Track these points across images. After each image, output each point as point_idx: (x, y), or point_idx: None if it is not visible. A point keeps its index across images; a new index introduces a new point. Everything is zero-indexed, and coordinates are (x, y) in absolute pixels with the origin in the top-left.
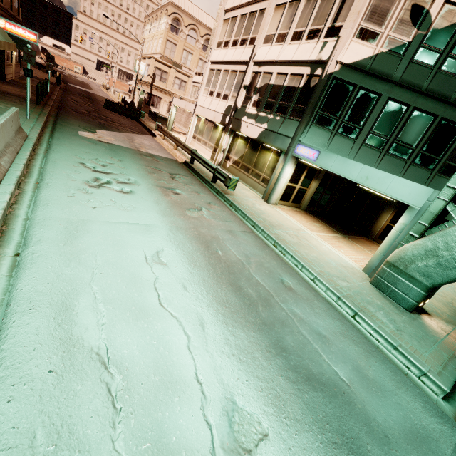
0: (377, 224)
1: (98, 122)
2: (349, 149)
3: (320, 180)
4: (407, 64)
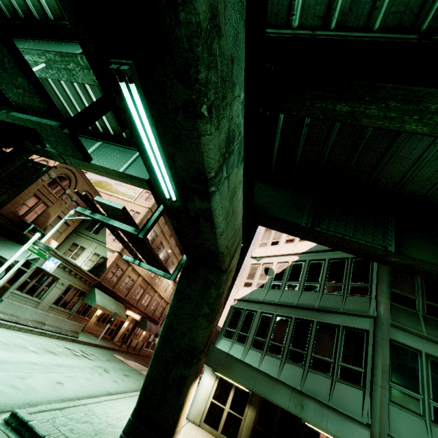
0: None
1: (147, 364)
2: (241, 353)
3: (256, 407)
4: (267, 292)
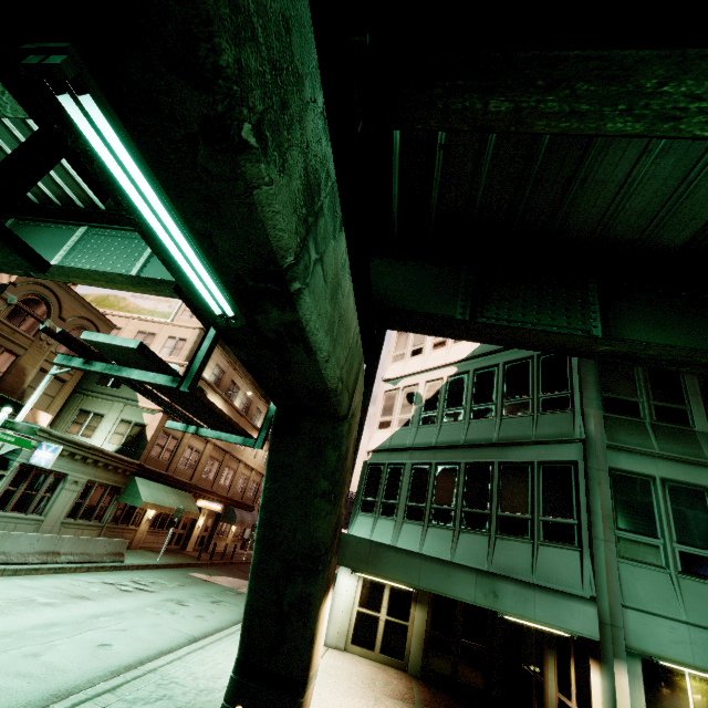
0: (545, 703)
1: (247, 575)
2: (391, 532)
3: (426, 605)
4: (417, 430)
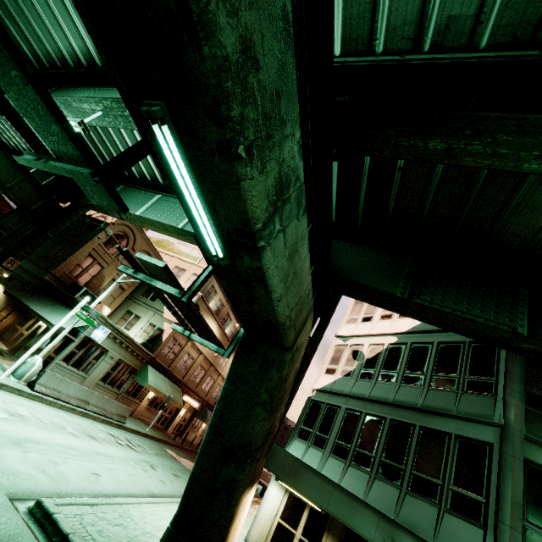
0: None
1: None
2: (318, 461)
3: (337, 538)
4: (355, 382)
